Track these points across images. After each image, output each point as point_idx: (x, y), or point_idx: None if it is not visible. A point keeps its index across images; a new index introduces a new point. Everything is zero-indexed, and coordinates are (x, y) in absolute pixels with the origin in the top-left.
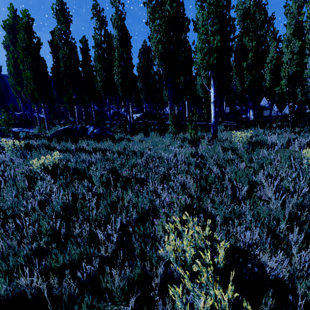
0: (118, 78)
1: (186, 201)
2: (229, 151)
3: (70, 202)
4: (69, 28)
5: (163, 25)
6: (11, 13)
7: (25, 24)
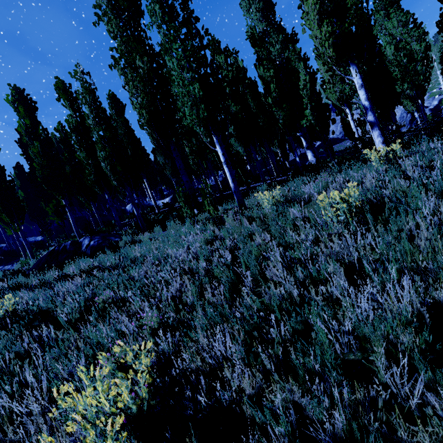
0: (106, 164)
1: (160, 318)
2: (252, 222)
3: None
4: (34, 118)
5: (140, 86)
6: None
7: None
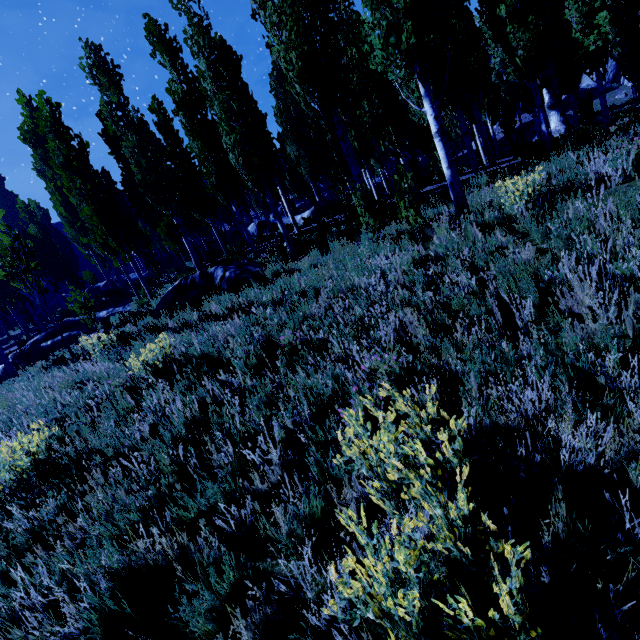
0: (236, 155)
1: (401, 361)
2: (495, 230)
3: (198, 414)
4: (122, 93)
5: (286, 7)
6: (25, 107)
7: (50, 119)
